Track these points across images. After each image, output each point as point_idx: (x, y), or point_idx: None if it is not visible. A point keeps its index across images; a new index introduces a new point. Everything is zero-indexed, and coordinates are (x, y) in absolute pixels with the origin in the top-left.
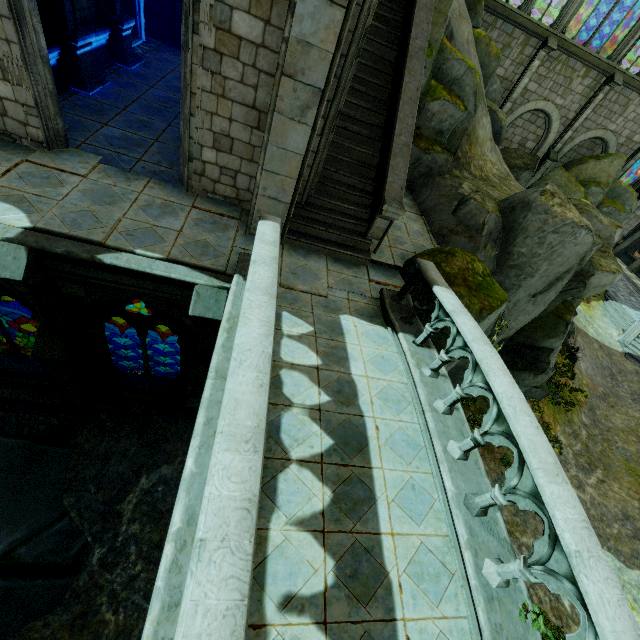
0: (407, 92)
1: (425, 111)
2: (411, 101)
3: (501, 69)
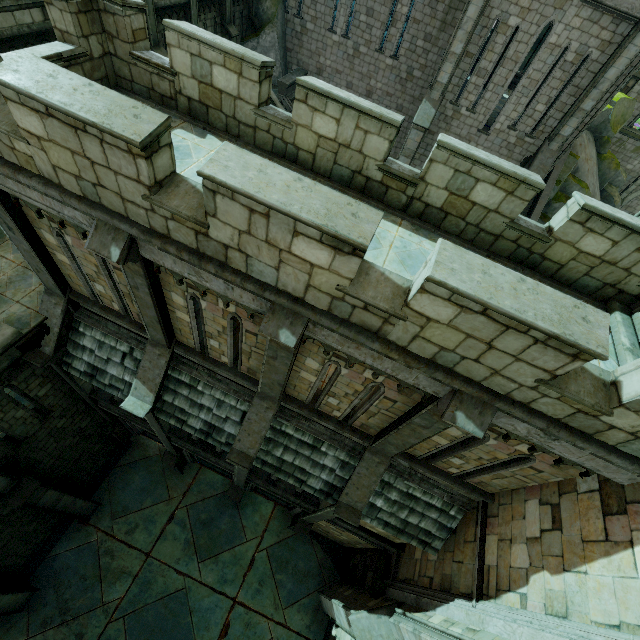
0: (536, 211)
1: (551, 207)
2: (537, 214)
3: (630, 165)
